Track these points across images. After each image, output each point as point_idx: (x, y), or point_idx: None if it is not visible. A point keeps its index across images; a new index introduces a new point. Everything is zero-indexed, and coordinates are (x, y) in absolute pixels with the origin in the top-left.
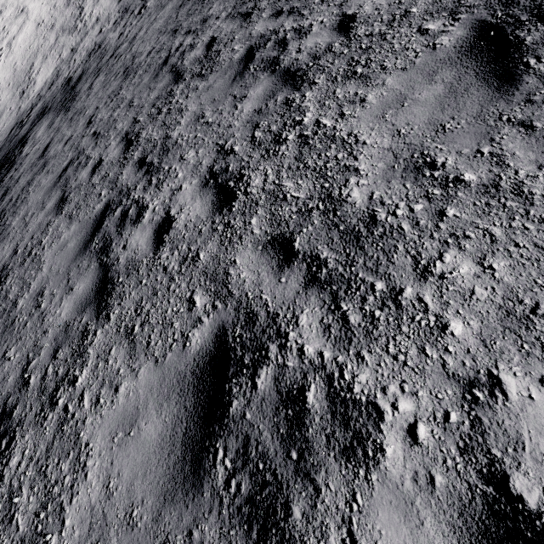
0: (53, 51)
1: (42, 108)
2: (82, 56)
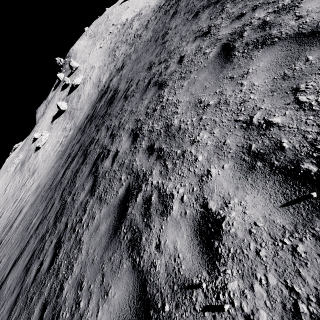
0: (107, 70)
1: (110, 80)
2: (120, 63)
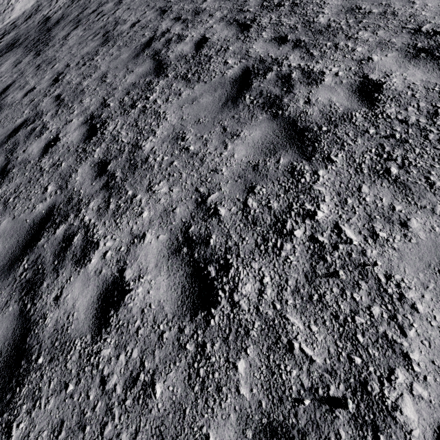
0: None
1: (14, 39)
2: None
